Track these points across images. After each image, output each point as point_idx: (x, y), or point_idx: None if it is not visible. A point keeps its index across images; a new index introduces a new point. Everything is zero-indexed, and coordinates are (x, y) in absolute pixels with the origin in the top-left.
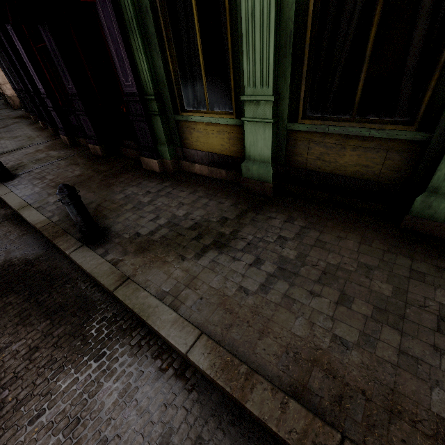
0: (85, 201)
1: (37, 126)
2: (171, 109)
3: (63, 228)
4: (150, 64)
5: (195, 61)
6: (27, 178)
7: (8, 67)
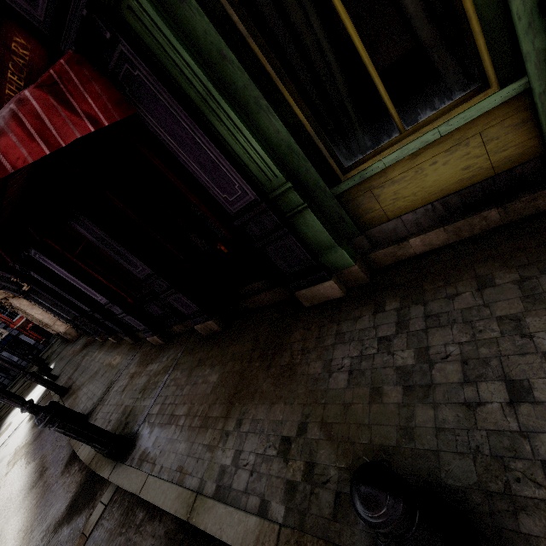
0: (289, 430)
1: (109, 344)
2: (321, 184)
3: (323, 536)
4: (258, 139)
5: (329, 78)
6: (151, 432)
7: (52, 304)
